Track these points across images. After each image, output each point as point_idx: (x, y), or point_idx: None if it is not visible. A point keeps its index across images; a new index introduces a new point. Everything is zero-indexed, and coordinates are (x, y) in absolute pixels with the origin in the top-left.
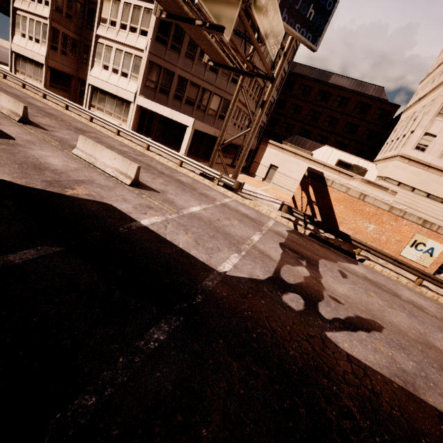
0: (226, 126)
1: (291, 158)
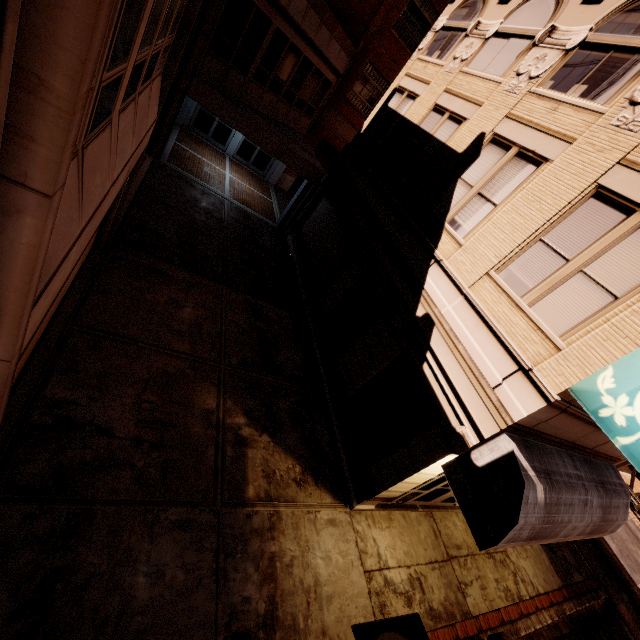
0: None
1: None
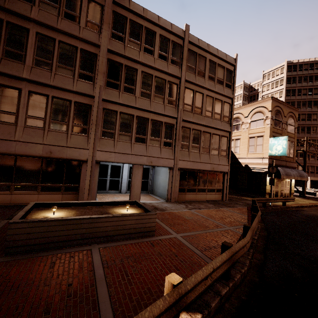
0: None
1: None
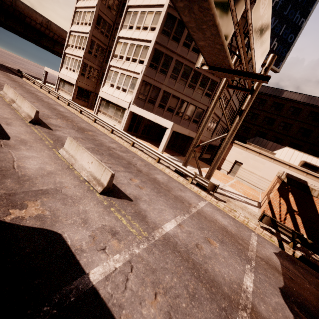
0: (203, 130)
1: (255, 157)
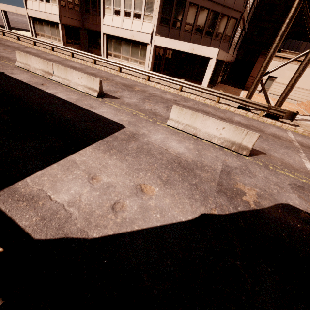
0: (275, 52)
1: (292, 67)
